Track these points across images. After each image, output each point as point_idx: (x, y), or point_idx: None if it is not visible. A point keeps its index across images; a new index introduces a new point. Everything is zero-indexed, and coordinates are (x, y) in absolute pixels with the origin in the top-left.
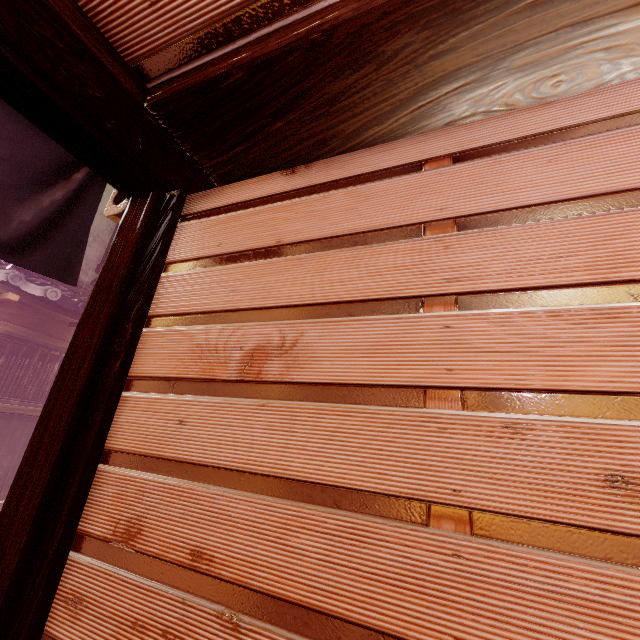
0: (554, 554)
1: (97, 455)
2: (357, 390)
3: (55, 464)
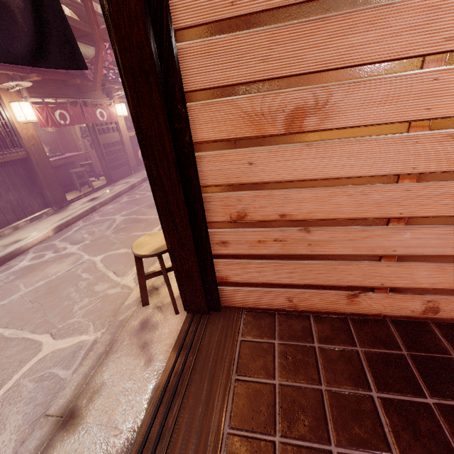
0: (448, 182)
1: (200, 191)
2: (369, 129)
3: (184, 201)
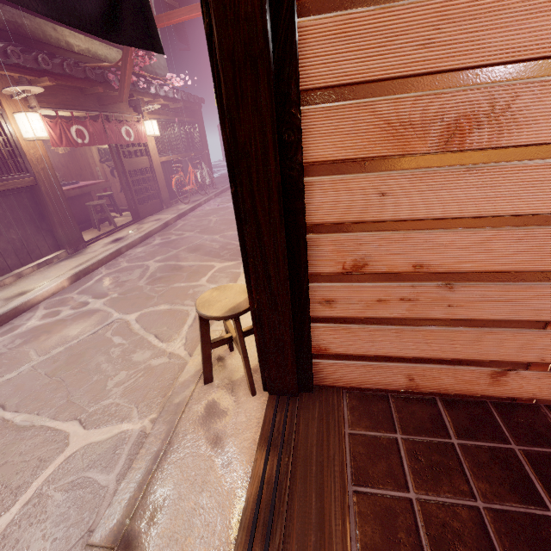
0: None
1: (305, 230)
2: None
3: (286, 245)
